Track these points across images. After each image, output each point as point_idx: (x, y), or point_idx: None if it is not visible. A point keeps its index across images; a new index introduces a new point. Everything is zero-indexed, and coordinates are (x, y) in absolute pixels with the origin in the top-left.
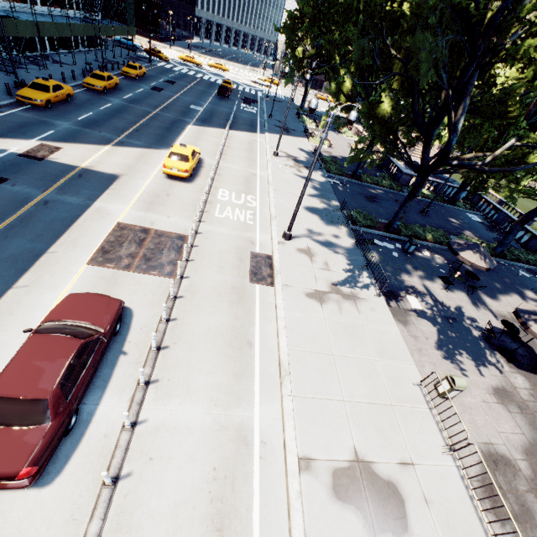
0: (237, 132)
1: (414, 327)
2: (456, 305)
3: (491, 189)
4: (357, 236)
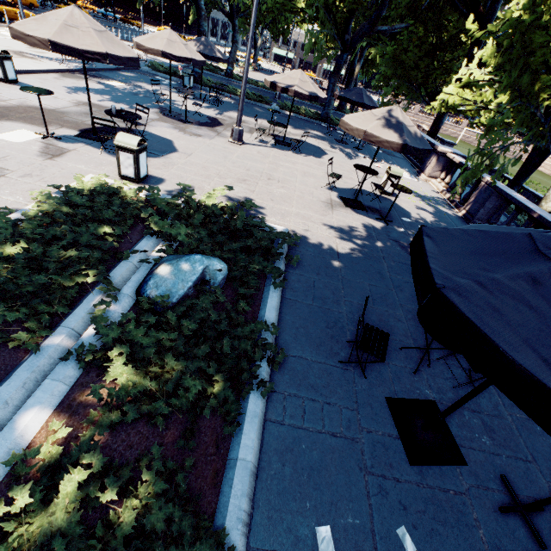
0: (130, 43)
1: (75, 80)
2: (173, 99)
3: (456, 146)
4: (139, 71)
